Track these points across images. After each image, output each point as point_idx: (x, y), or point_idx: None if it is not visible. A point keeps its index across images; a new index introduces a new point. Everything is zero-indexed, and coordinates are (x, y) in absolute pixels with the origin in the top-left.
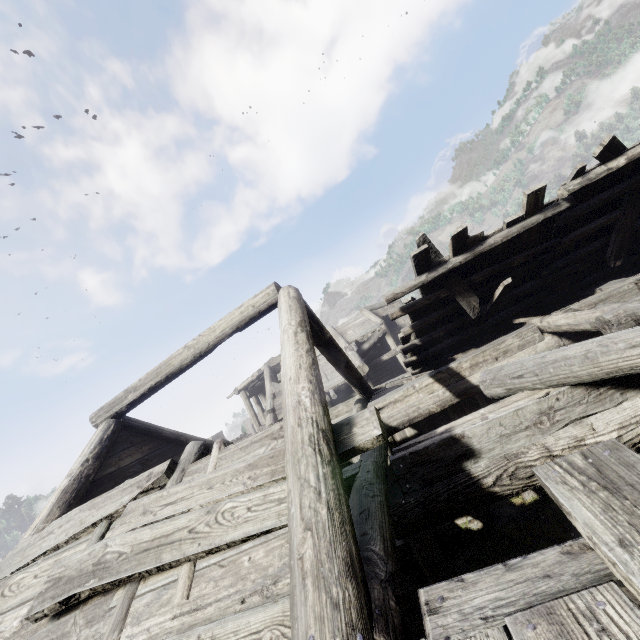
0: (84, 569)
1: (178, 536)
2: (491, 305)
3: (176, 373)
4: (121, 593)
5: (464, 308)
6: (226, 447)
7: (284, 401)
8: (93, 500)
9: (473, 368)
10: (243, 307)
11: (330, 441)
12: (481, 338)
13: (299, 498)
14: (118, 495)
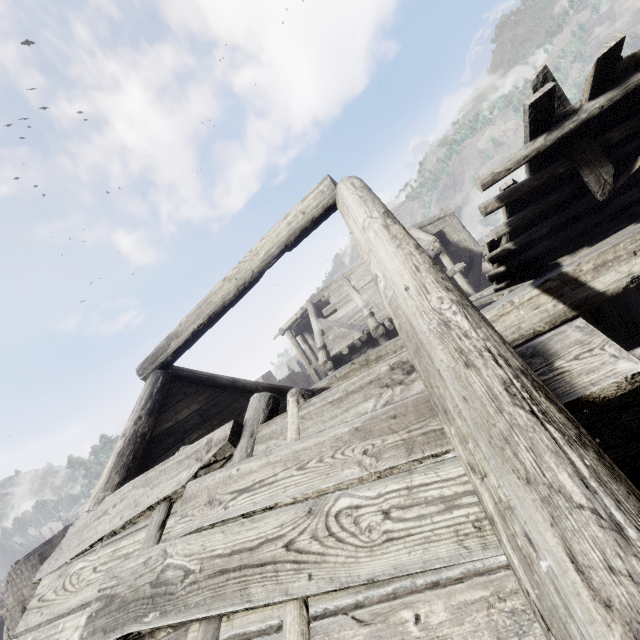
0: (139, 590)
1: (269, 554)
2: (627, 178)
3: (219, 312)
4: (197, 631)
5: (590, 186)
6: (307, 401)
7: (407, 325)
8: (146, 474)
9: (598, 270)
10: (290, 216)
11: (548, 392)
12: (592, 234)
13: (558, 537)
14: (173, 470)
